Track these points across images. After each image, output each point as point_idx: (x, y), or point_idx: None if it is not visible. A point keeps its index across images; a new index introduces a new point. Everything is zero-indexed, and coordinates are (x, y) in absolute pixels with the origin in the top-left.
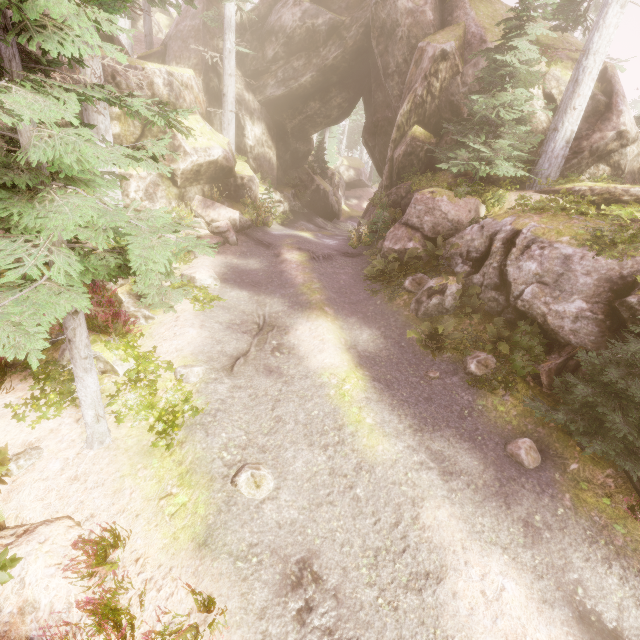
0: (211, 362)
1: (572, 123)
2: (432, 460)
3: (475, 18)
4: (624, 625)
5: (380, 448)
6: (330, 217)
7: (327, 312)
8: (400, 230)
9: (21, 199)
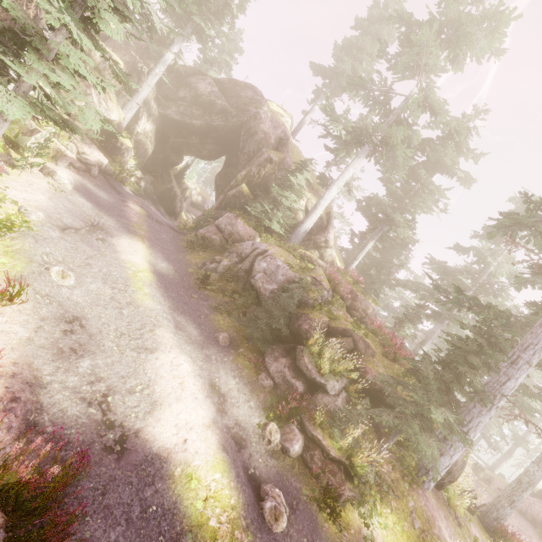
0: (50, 218)
1: (310, 224)
2: (173, 321)
3: (291, 156)
4: (229, 394)
5: (147, 302)
6: (171, 213)
7: (145, 242)
8: (212, 227)
9: (36, 56)
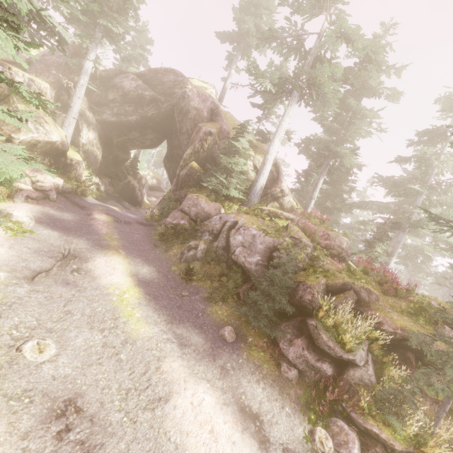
0: (14, 272)
1: (263, 180)
2: (175, 338)
3: (226, 123)
4: (261, 410)
5: (142, 330)
6: (134, 203)
7: (121, 252)
8: (177, 213)
9: None
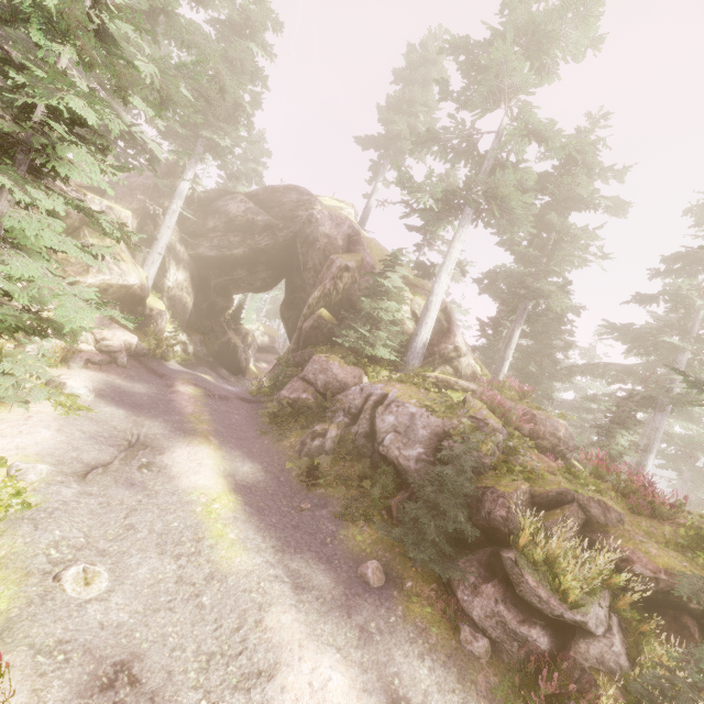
0: (60, 465)
1: (426, 333)
2: (288, 576)
3: (370, 254)
4: None
5: (238, 559)
6: (235, 371)
7: (212, 441)
8: (298, 383)
9: None
